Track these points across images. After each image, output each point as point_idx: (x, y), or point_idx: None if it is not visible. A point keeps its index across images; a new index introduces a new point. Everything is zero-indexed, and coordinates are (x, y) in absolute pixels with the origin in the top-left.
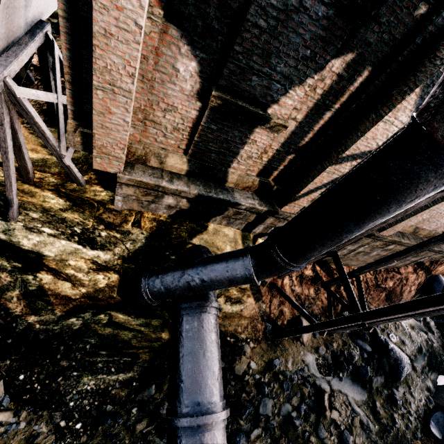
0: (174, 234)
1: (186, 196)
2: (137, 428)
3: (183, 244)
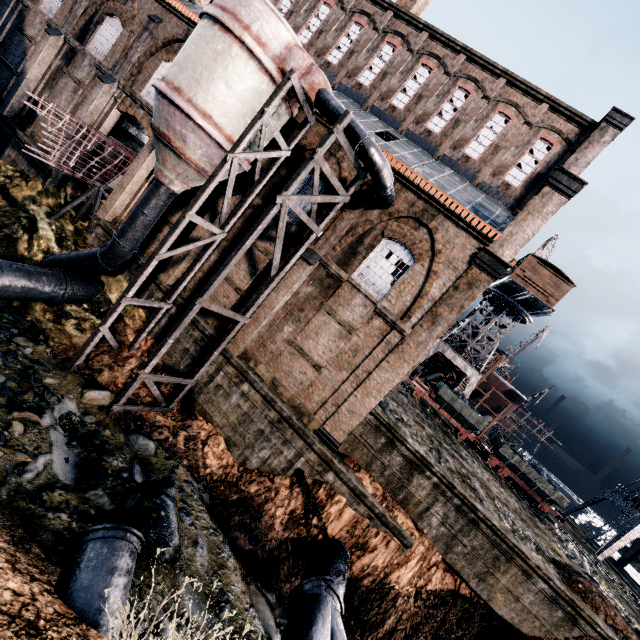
0: None
1: None
2: None
3: (95, 273)
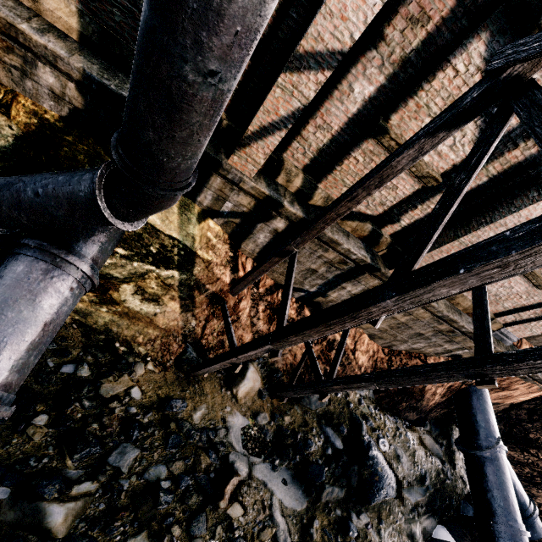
0: (65, 150)
1: (69, 73)
2: None
3: None
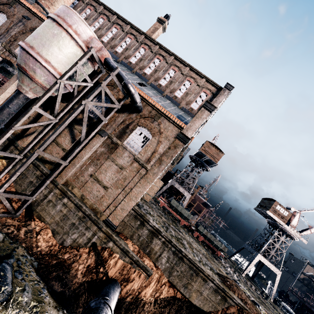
0: None
1: None
2: None
3: None
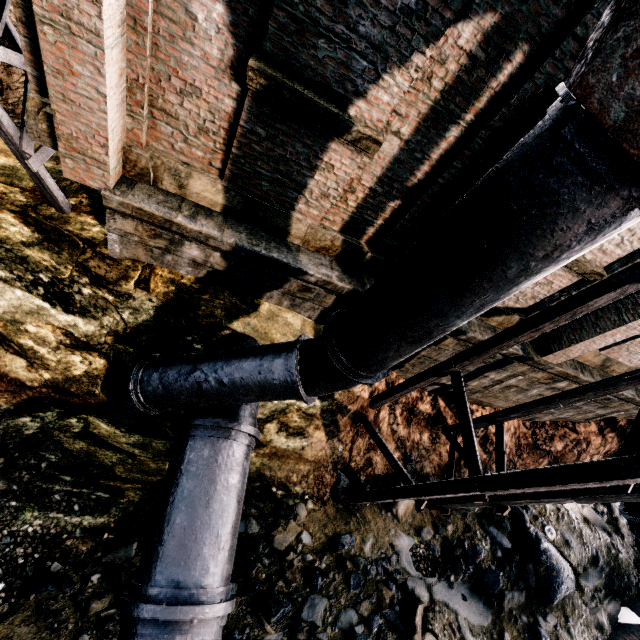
0: (203, 309)
1: (219, 247)
2: (92, 607)
3: (216, 328)
